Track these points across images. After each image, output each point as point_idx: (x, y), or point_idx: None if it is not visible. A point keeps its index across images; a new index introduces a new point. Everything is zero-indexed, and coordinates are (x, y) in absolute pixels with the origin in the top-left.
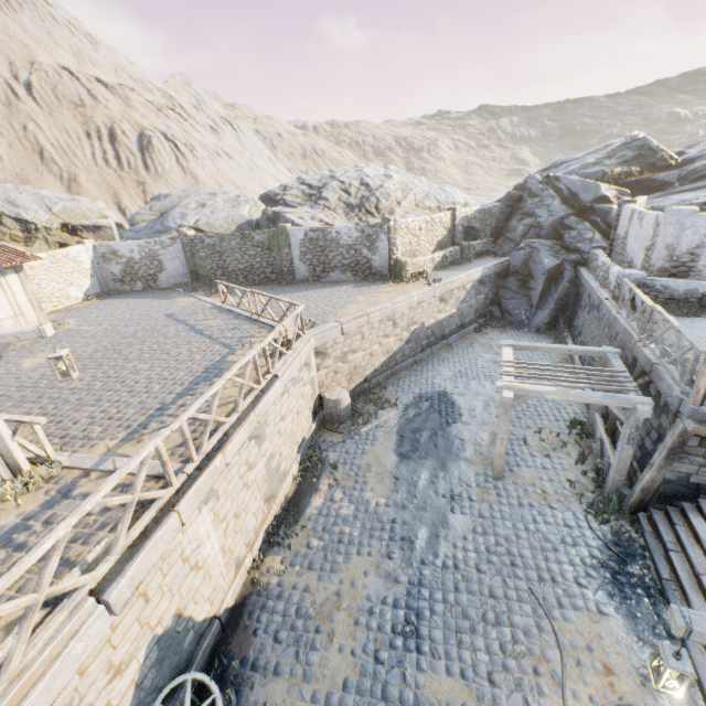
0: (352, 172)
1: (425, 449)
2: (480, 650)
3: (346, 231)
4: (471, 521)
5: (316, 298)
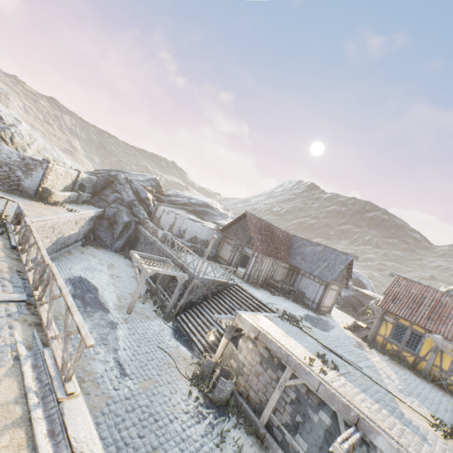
0: None
1: (88, 305)
2: (152, 369)
3: (8, 152)
4: (127, 331)
5: None
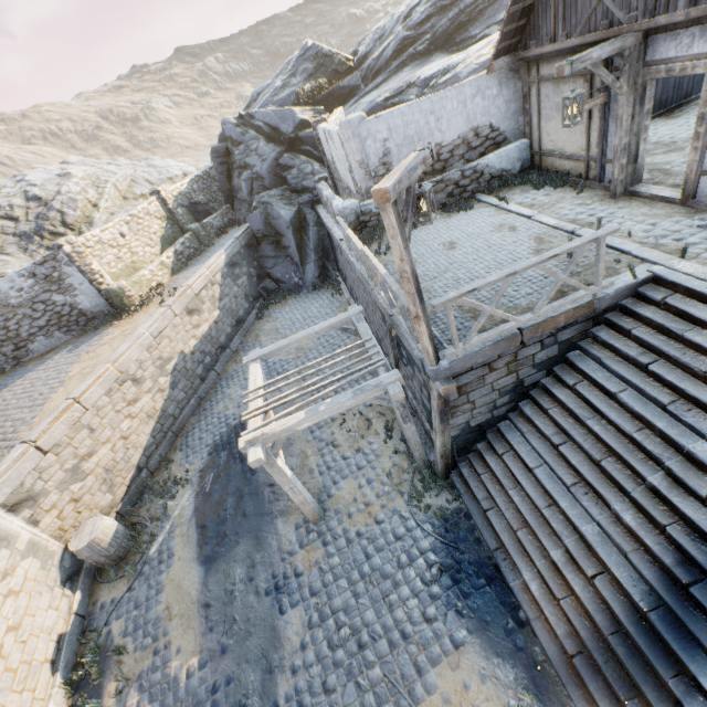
0: (11, 186)
1: (233, 529)
2: None
3: (8, 284)
4: (304, 611)
5: (8, 402)
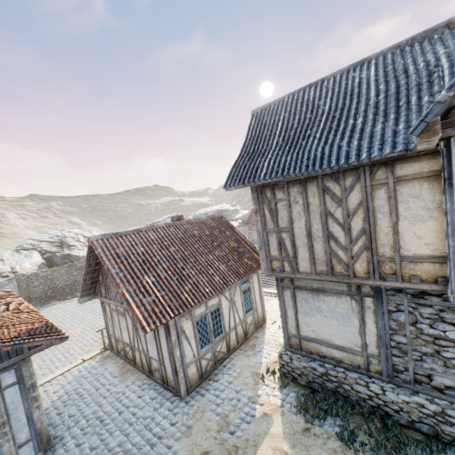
0: (67, 233)
1: None
2: None
3: None
4: None
5: None
